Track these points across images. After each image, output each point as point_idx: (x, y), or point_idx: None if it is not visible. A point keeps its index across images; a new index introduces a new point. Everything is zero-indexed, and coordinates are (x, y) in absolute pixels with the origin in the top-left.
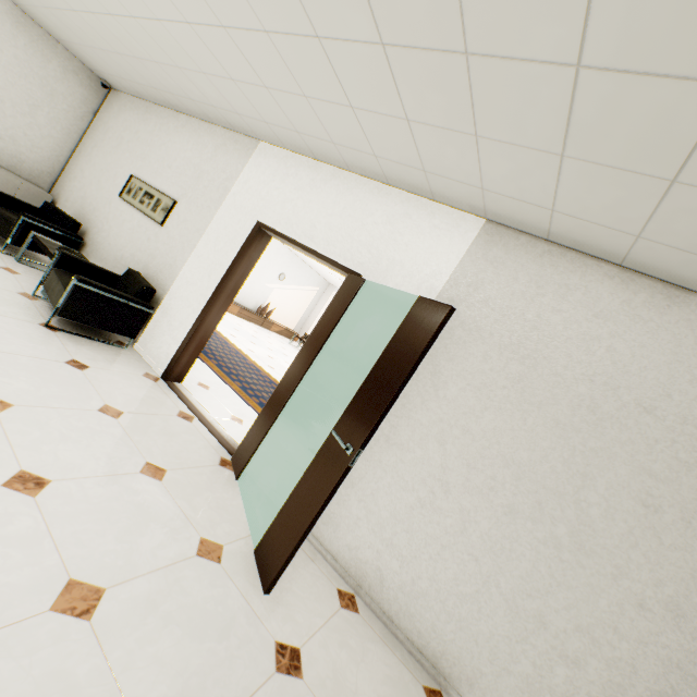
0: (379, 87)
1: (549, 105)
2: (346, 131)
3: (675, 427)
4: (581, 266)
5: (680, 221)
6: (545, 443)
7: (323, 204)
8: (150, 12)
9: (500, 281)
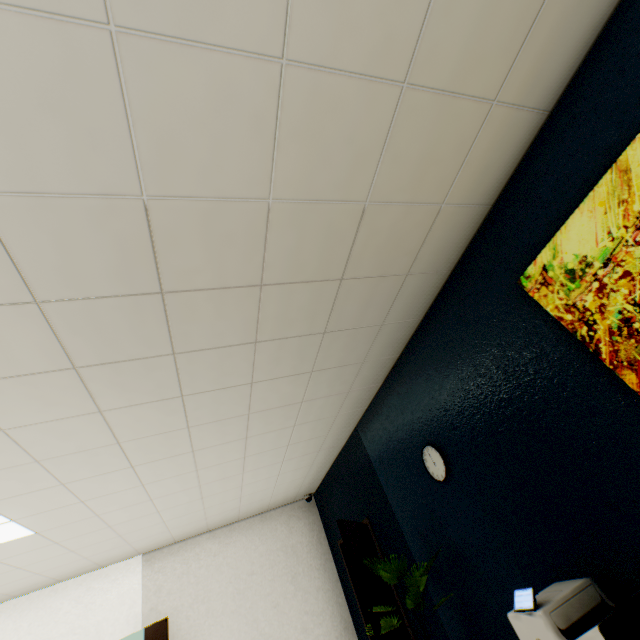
0: (66, 559)
1: (159, 527)
2: (26, 582)
3: (262, 570)
4: (196, 541)
5: (215, 519)
6: (236, 625)
7: (4, 638)
8: None
9: (169, 576)
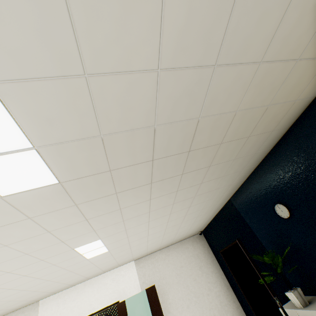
0: (111, 262)
1: (144, 248)
2: (95, 272)
3: (186, 265)
4: (155, 254)
5: (164, 244)
6: (179, 288)
7: (89, 295)
8: (8, 301)
9: (147, 269)
